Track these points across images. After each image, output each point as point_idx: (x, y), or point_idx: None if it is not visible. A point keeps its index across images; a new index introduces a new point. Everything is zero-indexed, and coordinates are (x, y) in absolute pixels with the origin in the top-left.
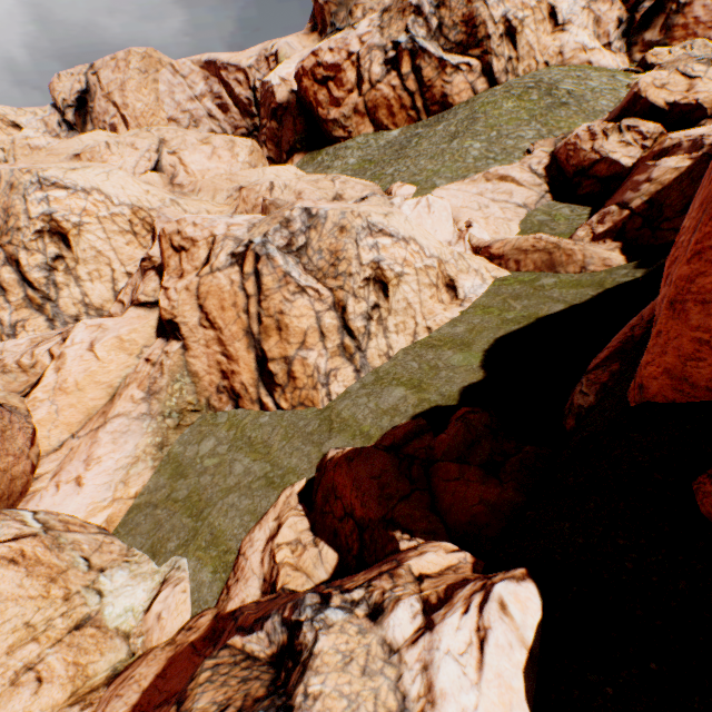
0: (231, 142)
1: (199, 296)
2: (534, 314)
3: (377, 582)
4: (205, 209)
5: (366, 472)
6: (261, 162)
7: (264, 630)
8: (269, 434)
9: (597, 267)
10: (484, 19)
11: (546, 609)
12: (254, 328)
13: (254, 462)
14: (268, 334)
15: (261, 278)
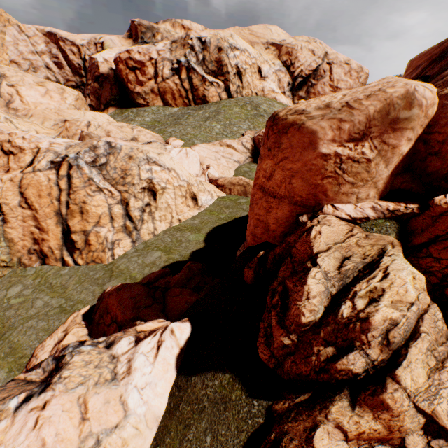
0: (62, 89)
1: (21, 186)
2: (234, 216)
3: (115, 334)
4: (34, 129)
5: (128, 295)
6: (84, 107)
7: (41, 367)
8: (67, 280)
9: None
10: (226, 63)
11: (192, 331)
12: (63, 211)
13: (52, 298)
14: (73, 215)
15: (72, 179)
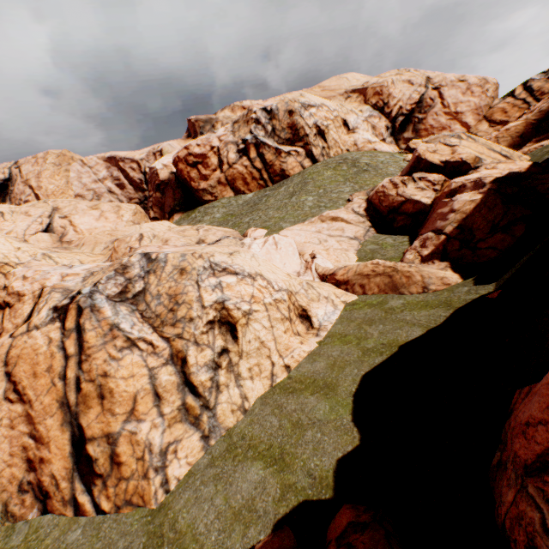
0: (118, 207)
1: (8, 361)
2: (394, 340)
3: None
4: (78, 260)
5: None
6: (144, 220)
7: None
8: None
9: (438, 286)
10: (302, 125)
11: None
12: (70, 398)
13: None
14: (88, 404)
15: (83, 334)
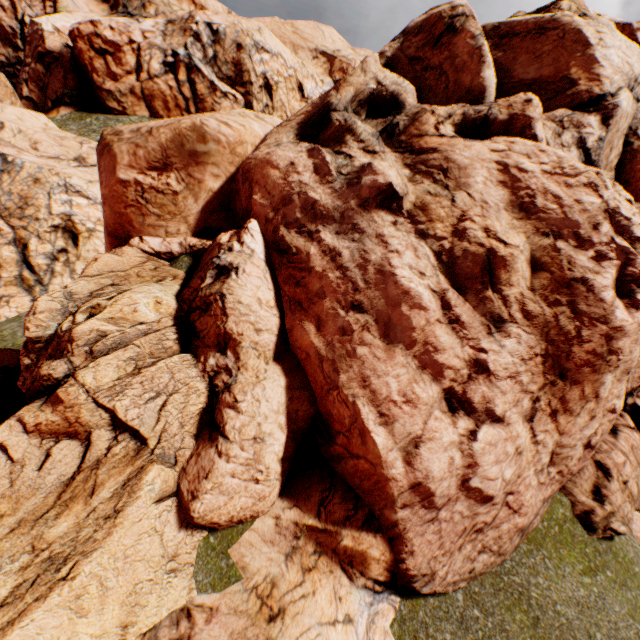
0: None
1: None
2: None
3: None
4: None
5: None
6: (10, 99)
7: None
8: None
9: None
10: (249, 69)
11: None
12: None
13: None
14: None
15: None
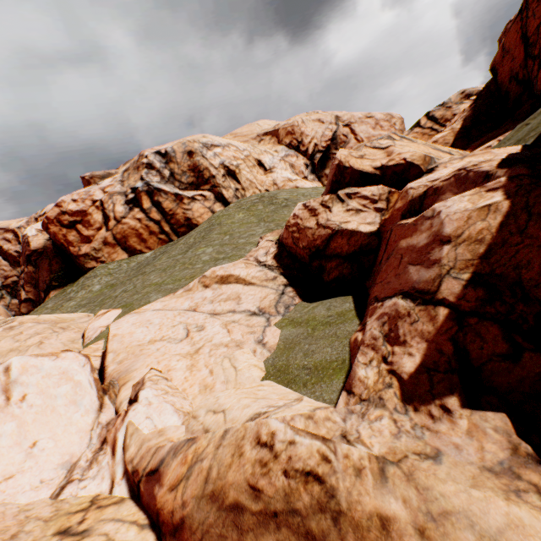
0: None
1: None
2: None
3: None
4: None
5: None
6: None
7: None
8: None
9: None
10: (206, 166)
11: None
12: None
13: None
14: None
15: None
